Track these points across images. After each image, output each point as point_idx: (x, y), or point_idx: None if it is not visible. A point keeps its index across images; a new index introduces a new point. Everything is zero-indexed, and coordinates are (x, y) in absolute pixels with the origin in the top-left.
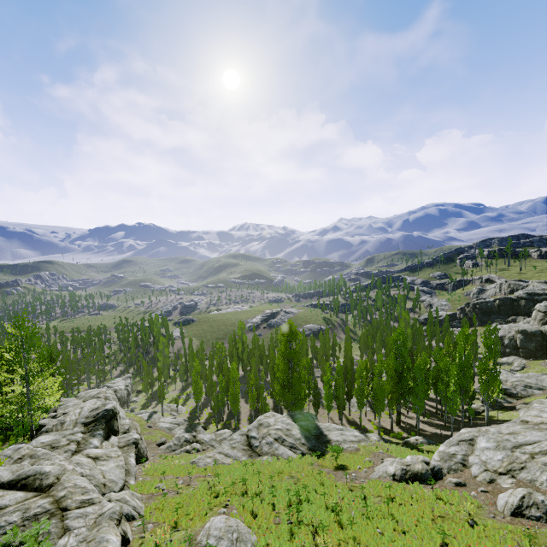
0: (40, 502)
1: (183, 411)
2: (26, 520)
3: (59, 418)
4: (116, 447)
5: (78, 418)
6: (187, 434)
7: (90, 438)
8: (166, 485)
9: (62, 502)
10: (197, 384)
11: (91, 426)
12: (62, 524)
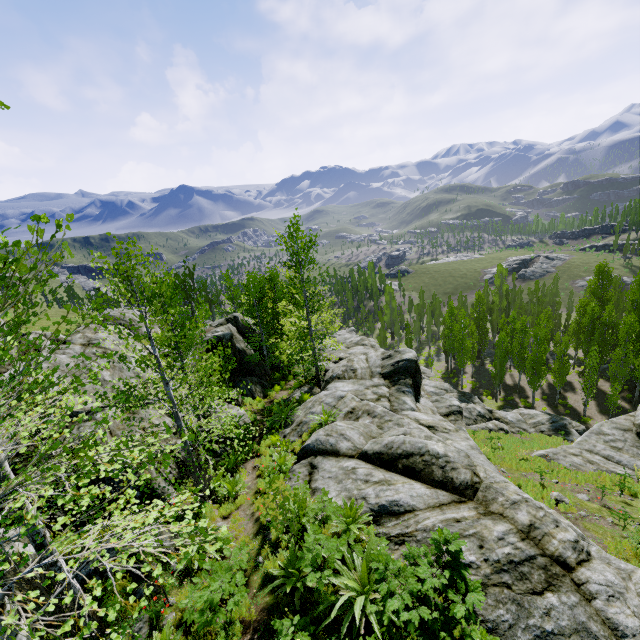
0: (492, 527)
1: (431, 375)
2: (502, 573)
3: (340, 363)
4: (437, 414)
5: (369, 366)
6: (478, 407)
7: (399, 396)
8: (566, 497)
9: (542, 543)
10: (462, 343)
11: (393, 379)
12: (592, 609)
